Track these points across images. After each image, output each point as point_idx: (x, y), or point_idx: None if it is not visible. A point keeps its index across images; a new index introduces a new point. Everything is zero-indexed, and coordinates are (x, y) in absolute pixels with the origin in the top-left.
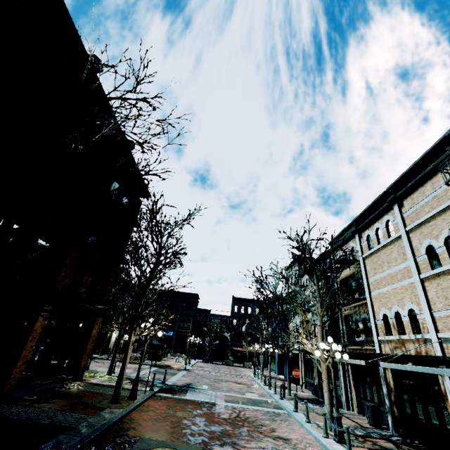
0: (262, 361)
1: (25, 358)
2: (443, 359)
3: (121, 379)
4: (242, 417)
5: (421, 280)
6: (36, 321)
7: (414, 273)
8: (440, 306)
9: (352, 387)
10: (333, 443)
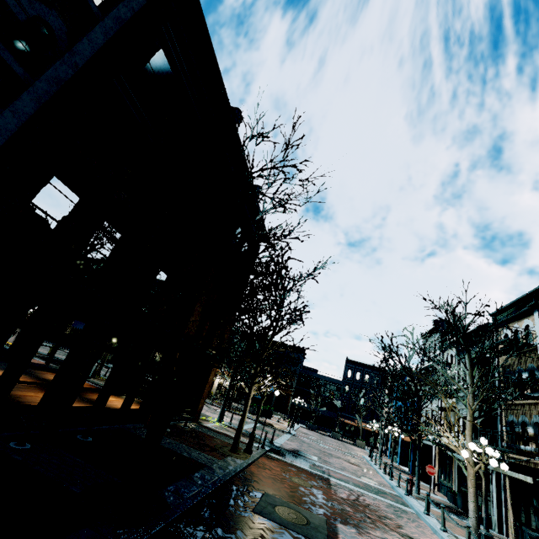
0: (381, 444)
1: None
2: None
3: (241, 431)
4: (362, 502)
5: None
6: None
7: None
8: None
9: (509, 507)
10: None
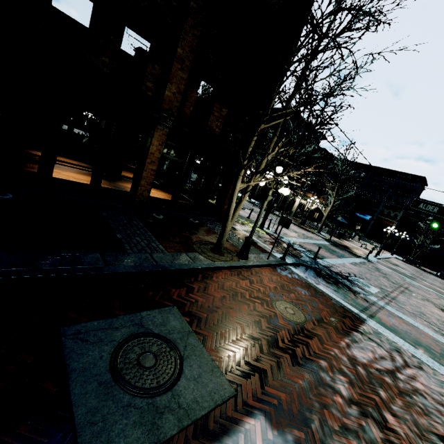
0: None
1: (149, 180)
2: None
3: (224, 230)
4: (402, 381)
5: None
6: (150, 144)
7: None
8: None
9: None
10: None
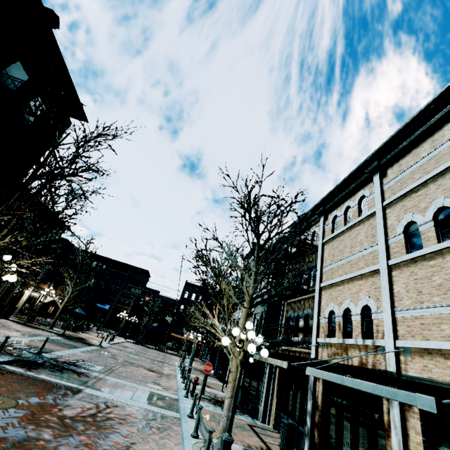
0: (193, 351)
1: None
2: (396, 377)
3: None
4: (100, 417)
5: (389, 267)
6: None
7: (382, 258)
8: (408, 303)
9: (275, 396)
10: None
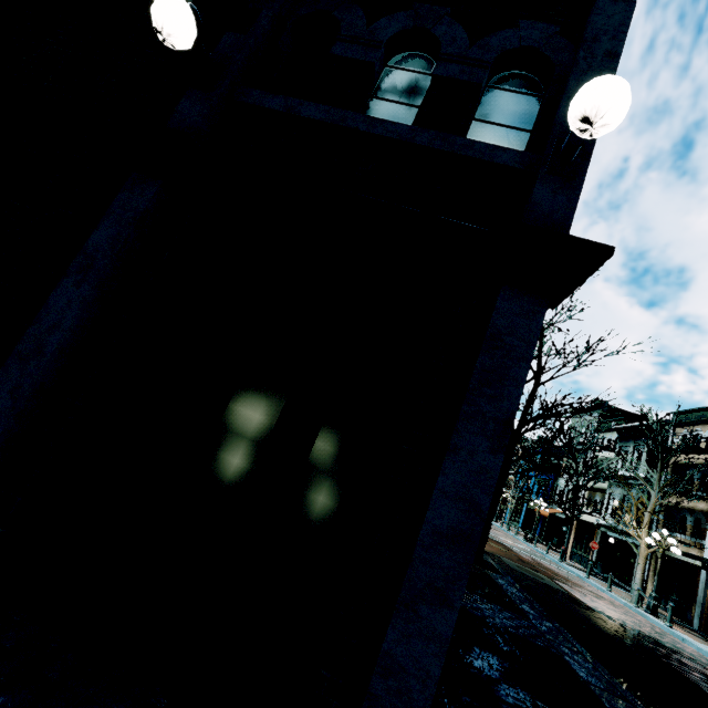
0: (511, 512)
1: None
2: None
3: None
4: (544, 565)
5: None
6: None
7: None
8: None
9: (650, 578)
10: (645, 613)
